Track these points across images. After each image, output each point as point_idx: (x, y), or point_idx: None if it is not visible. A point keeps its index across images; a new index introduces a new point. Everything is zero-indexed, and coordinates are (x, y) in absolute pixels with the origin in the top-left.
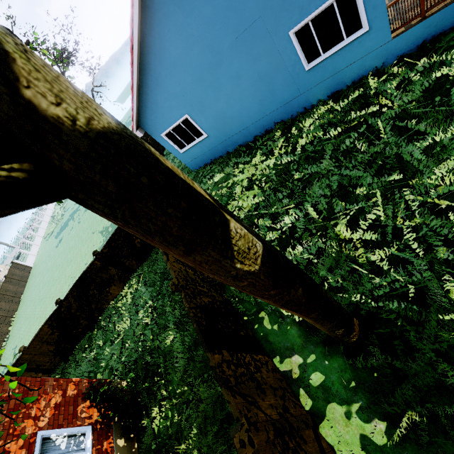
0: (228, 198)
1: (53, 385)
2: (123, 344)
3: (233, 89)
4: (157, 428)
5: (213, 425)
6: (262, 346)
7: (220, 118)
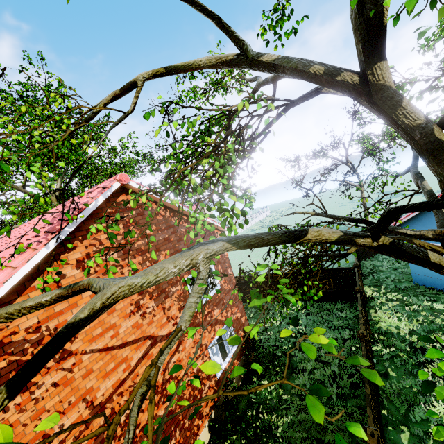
0: (436, 329)
1: (241, 308)
2: (266, 330)
3: None
4: (259, 391)
5: (305, 431)
6: (386, 443)
7: None
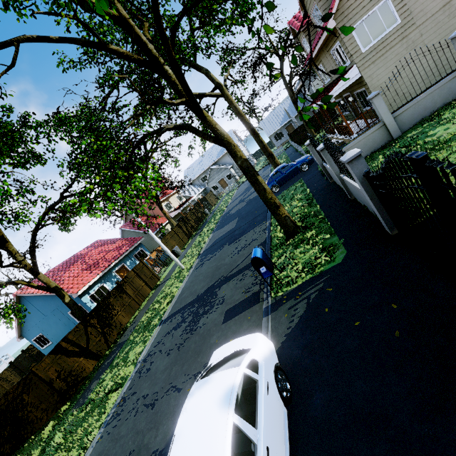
0: None
1: None
2: None
3: (57, 326)
4: None
5: None
6: None
7: (55, 336)
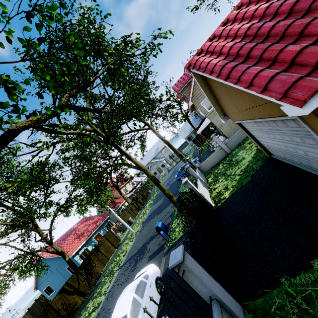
0: None
1: None
2: None
3: (59, 278)
4: None
5: None
6: None
7: (57, 286)
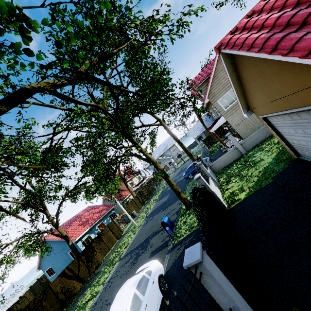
0: None
1: None
2: None
3: (61, 262)
4: None
5: None
6: None
7: (59, 268)
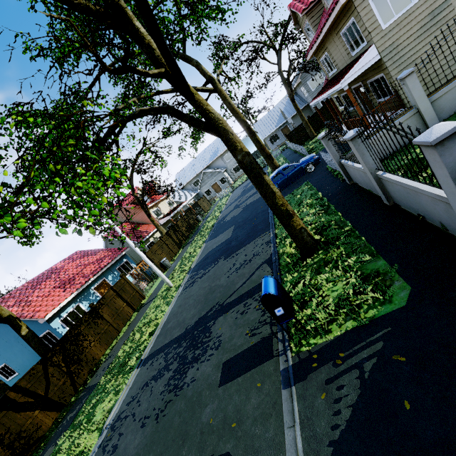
0: None
1: None
2: None
3: (23, 355)
4: None
5: None
6: None
7: (22, 366)
